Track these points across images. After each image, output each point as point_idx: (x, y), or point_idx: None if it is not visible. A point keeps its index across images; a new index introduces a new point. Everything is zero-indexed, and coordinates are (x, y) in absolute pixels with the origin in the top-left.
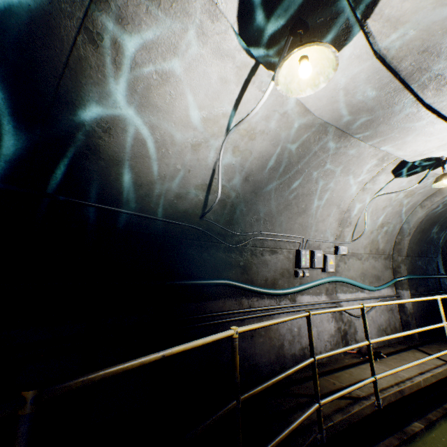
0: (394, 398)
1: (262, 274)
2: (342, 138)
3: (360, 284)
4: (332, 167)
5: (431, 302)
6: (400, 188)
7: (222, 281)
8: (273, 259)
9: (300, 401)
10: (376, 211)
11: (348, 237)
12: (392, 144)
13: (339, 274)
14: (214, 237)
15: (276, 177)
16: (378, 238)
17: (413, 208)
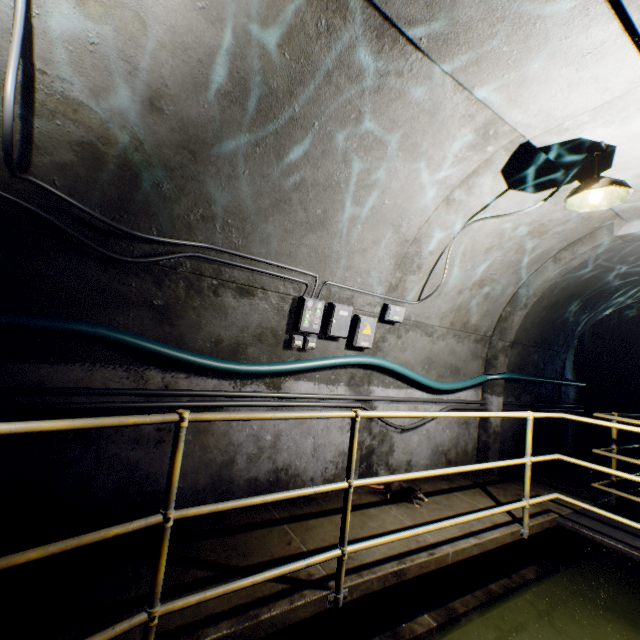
0: (380, 585)
1: (210, 330)
2: (387, 42)
3: (417, 376)
4: (378, 131)
5: (538, 418)
6: (521, 214)
7: (78, 326)
8: (243, 306)
9: (183, 580)
10: (473, 254)
11: (414, 292)
12: (498, 83)
13: (382, 353)
14: (61, 227)
15: (241, 122)
16: (470, 305)
17: (541, 262)
